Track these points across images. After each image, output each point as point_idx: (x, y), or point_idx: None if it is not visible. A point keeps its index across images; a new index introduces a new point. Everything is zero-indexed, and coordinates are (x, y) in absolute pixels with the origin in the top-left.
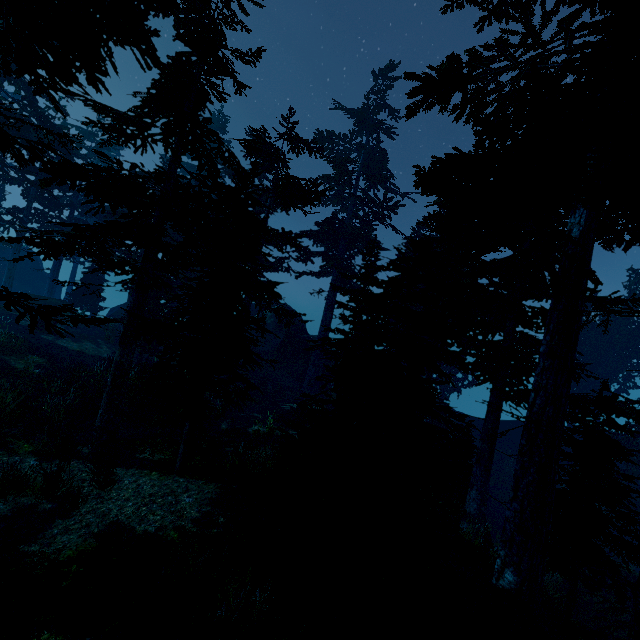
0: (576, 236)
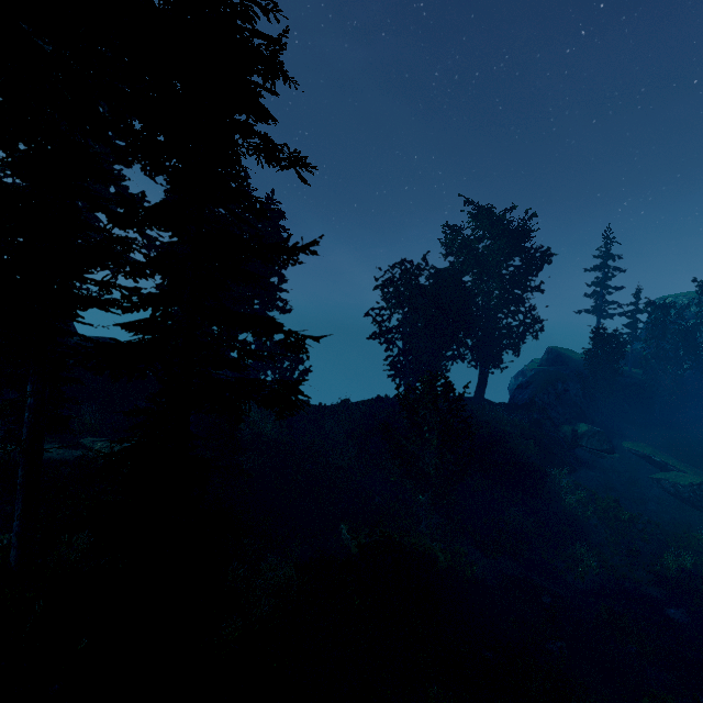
0: None
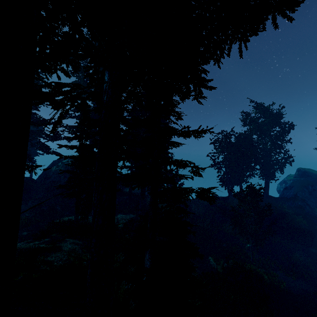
0: (106, 89)
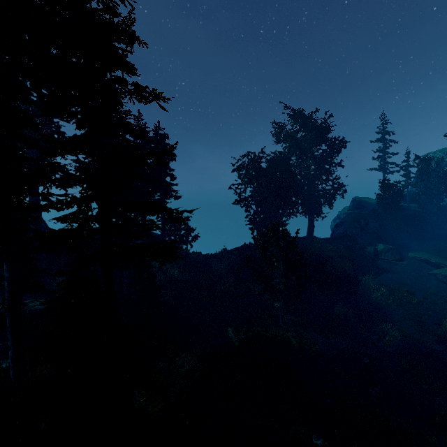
0: None
